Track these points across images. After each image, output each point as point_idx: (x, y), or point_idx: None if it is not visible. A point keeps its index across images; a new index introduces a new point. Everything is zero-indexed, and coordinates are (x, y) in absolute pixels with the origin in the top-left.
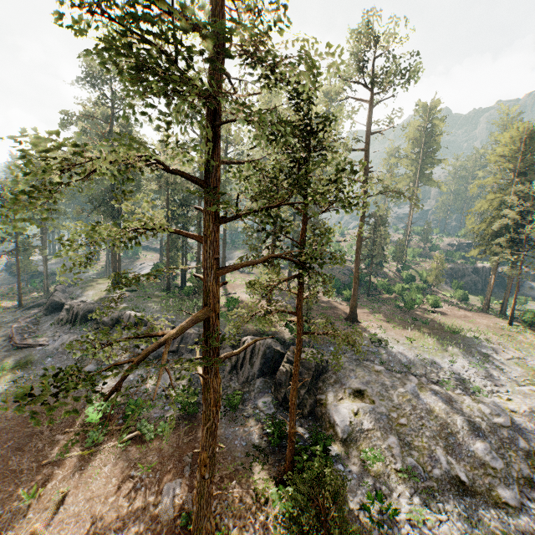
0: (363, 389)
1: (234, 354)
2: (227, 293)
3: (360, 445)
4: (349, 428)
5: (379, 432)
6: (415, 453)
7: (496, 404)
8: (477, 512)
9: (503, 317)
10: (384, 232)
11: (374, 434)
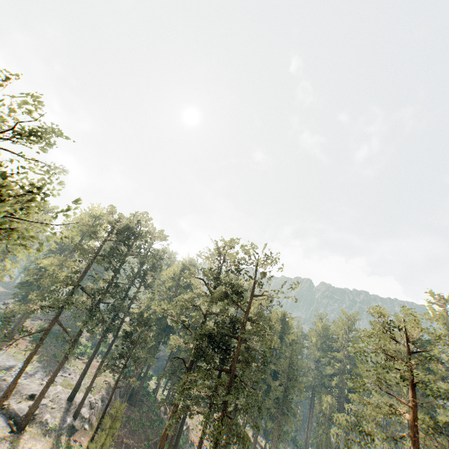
0: None
1: None
2: None
3: None
4: None
5: None
6: None
7: (4, 377)
8: None
9: None
10: None
11: None
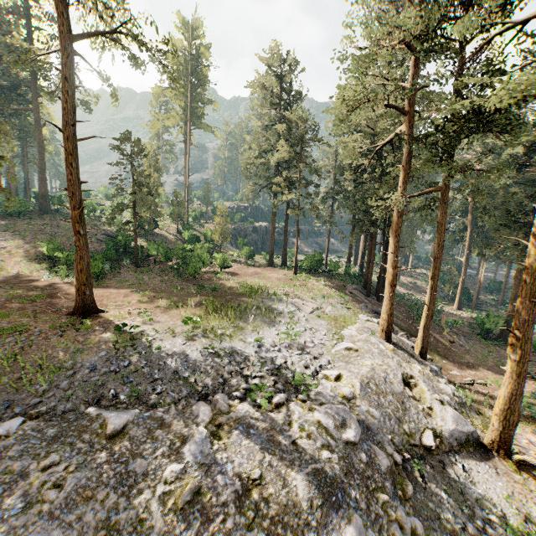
0: None
1: None
2: None
3: None
4: None
5: None
6: None
7: (331, 395)
8: None
9: (286, 268)
10: (154, 179)
11: None
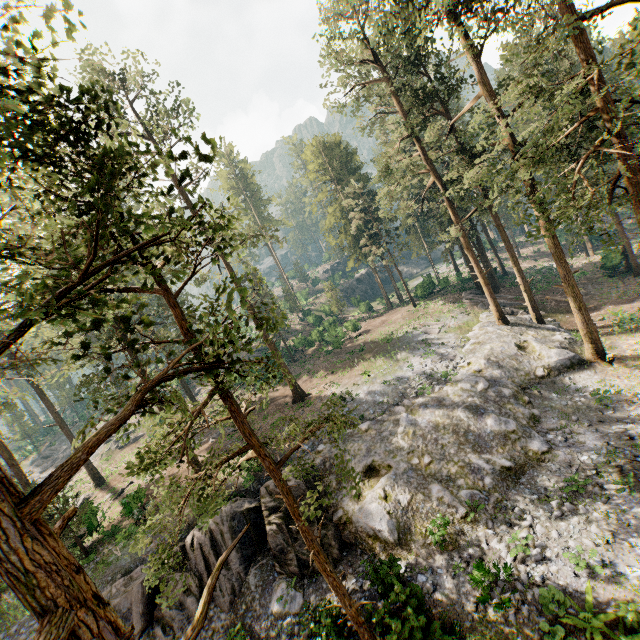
0: (370, 462)
1: (192, 636)
2: (118, 493)
3: (416, 527)
4: (392, 522)
5: (419, 494)
6: (461, 482)
7: (467, 374)
8: (538, 483)
9: (405, 304)
10: (266, 290)
11: (417, 500)
